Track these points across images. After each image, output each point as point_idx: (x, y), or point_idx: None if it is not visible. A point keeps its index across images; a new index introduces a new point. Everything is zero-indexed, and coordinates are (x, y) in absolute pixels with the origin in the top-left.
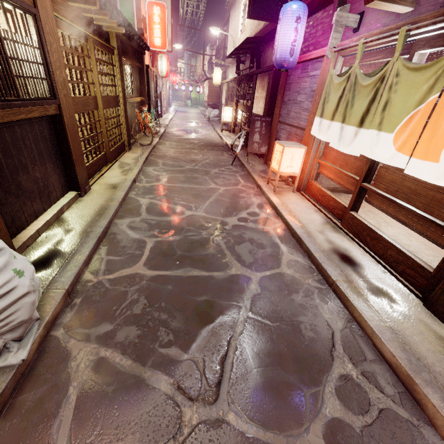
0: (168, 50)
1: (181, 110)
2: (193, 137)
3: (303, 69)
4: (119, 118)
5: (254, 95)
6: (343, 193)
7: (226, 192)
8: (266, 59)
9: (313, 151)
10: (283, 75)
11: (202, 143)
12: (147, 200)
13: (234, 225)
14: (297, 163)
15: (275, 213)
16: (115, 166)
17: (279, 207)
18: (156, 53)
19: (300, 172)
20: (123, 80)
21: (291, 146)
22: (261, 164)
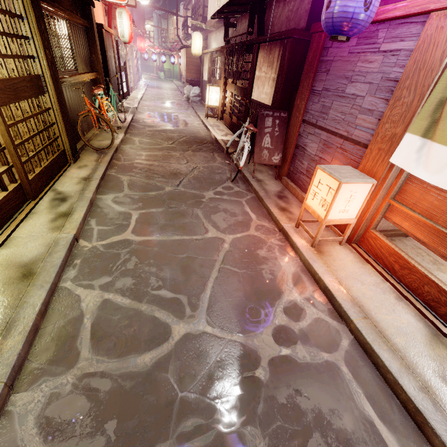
0: (130, 5)
1: (153, 85)
2: (171, 128)
3: (363, 37)
4: (50, 114)
5: (255, 74)
6: (405, 236)
7: (236, 248)
8: (272, 20)
9: (384, 187)
10: (314, 46)
11: (184, 139)
12: (96, 297)
13: (271, 360)
14: (356, 205)
15: (329, 302)
16: (43, 203)
17: (338, 297)
18: (114, 7)
19: (356, 218)
20: (50, 46)
21: (353, 180)
22: (272, 178)
